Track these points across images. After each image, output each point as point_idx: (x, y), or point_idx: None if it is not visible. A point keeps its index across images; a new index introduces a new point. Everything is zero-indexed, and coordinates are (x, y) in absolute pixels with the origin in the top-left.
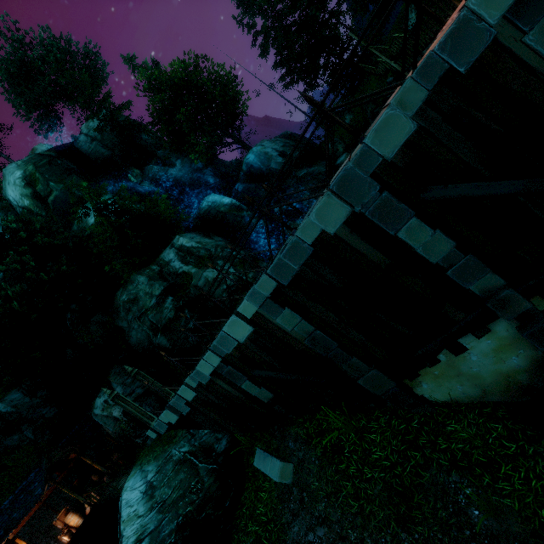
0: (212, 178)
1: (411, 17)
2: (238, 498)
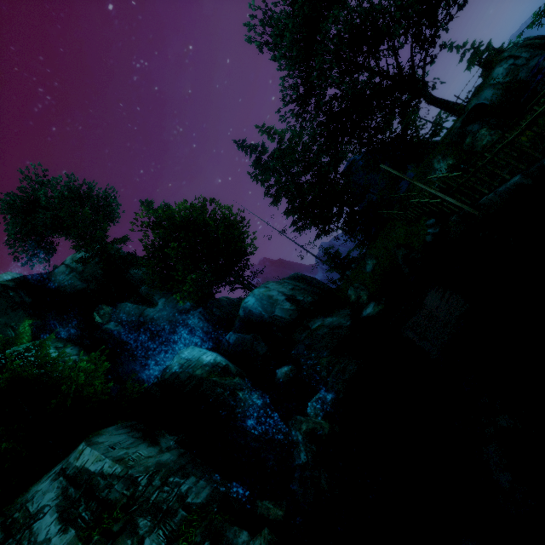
0: (199, 322)
1: (440, 167)
2: None
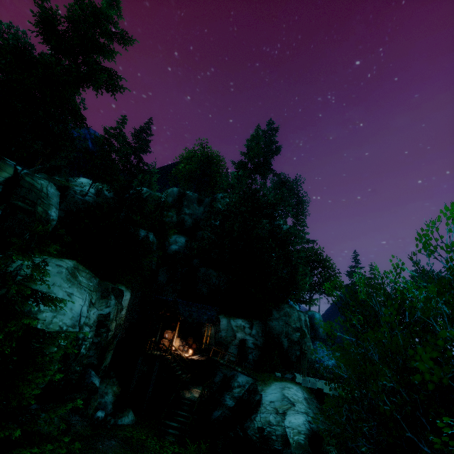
0: None
1: None
2: (350, 449)
